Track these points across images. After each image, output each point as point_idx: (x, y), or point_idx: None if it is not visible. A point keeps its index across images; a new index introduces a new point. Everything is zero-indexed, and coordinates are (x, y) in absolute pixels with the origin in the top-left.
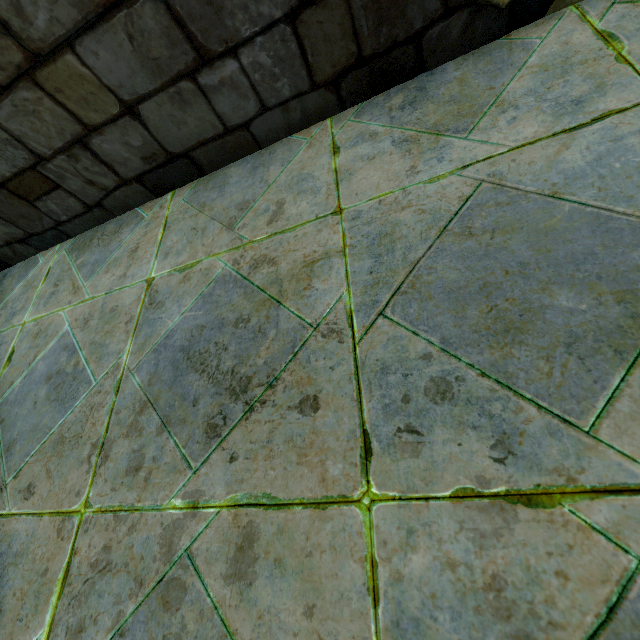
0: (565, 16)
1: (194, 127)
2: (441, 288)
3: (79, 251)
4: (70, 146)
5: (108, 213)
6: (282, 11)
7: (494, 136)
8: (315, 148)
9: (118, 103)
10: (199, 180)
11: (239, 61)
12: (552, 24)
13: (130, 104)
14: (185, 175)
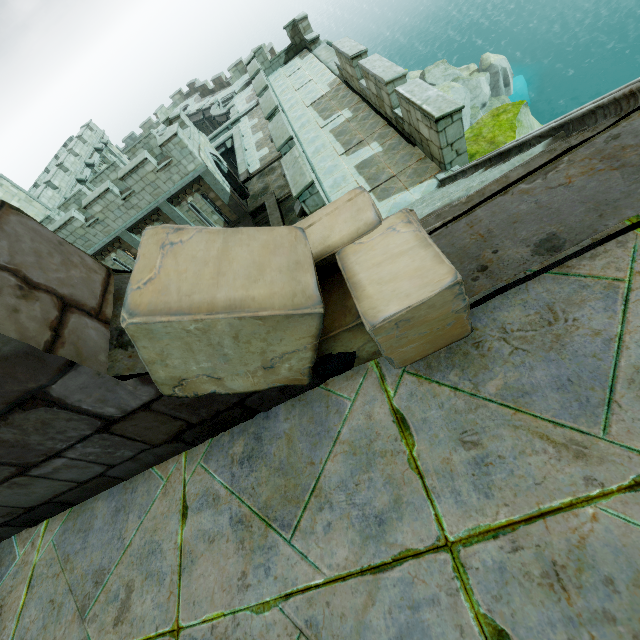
0: (368, 374)
1: (45, 490)
2: None
3: None
4: None
5: None
6: (91, 430)
7: (312, 549)
8: (168, 499)
9: None
10: (71, 510)
11: (66, 456)
12: (359, 382)
13: None
14: (54, 509)
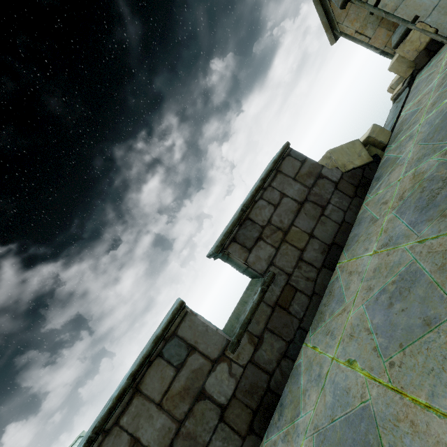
0: (385, 154)
1: (330, 230)
2: (446, 133)
3: (320, 320)
4: (297, 263)
5: (318, 297)
6: (333, 189)
7: (406, 150)
8: (369, 202)
9: (307, 235)
10: (343, 250)
11: (331, 204)
12: (385, 156)
13: (310, 234)
14: (337, 253)
